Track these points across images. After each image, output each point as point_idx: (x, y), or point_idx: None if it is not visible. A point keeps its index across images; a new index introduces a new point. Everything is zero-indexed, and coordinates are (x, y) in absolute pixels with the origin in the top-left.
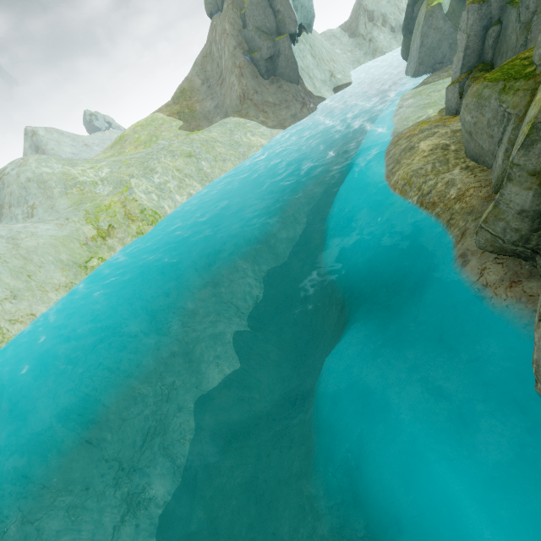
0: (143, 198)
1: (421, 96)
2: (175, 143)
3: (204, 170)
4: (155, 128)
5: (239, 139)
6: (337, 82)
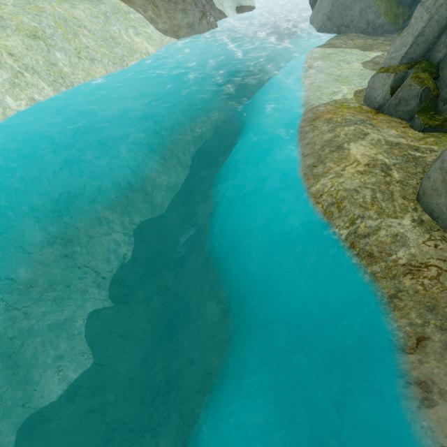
0: None
1: (331, 62)
2: (8, 4)
3: (58, 66)
4: None
5: (117, 34)
6: (241, 0)
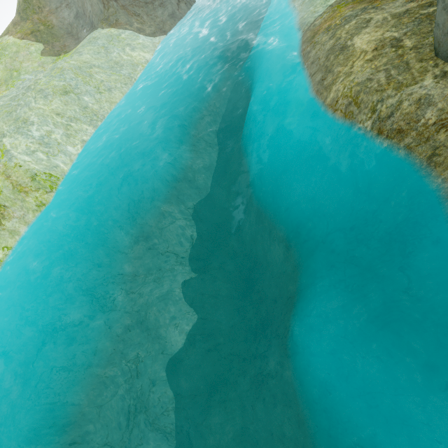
0: (27, 161)
1: None
2: (41, 78)
3: (89, 107)
4: (11, 59)
5: (118, 58)
6: None
